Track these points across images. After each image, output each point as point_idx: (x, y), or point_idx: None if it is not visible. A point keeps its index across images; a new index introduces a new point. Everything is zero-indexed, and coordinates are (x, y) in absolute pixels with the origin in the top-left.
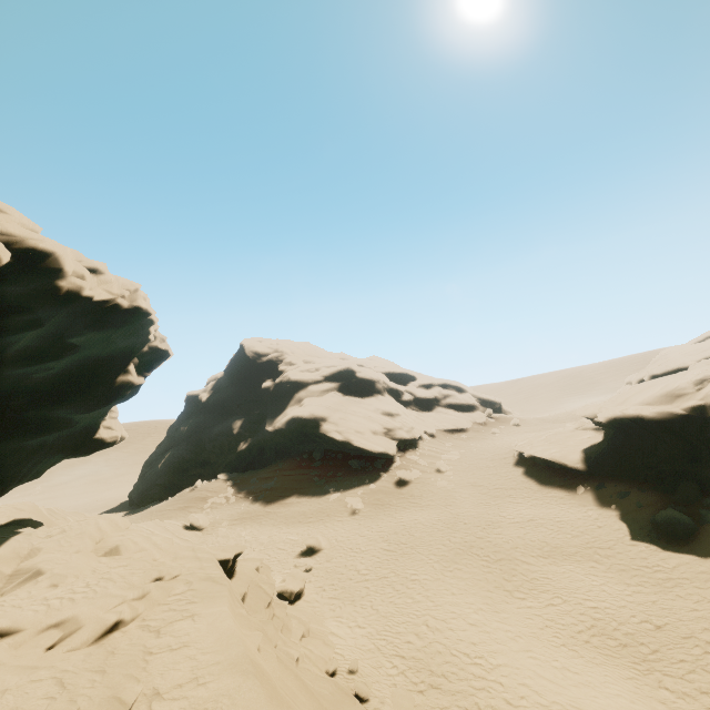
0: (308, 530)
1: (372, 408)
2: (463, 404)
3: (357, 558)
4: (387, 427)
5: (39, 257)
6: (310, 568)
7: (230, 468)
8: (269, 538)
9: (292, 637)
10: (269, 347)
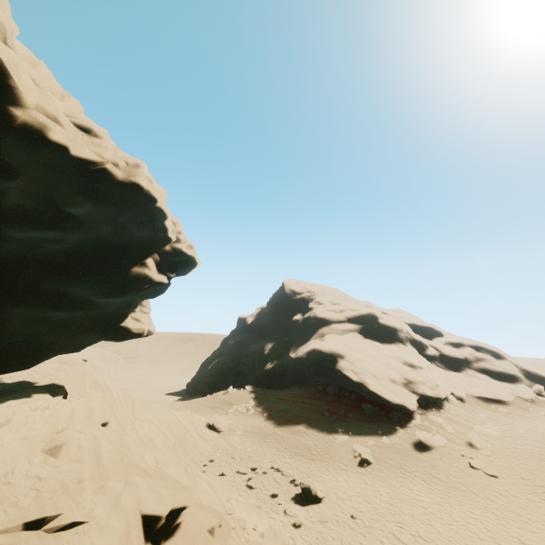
0: (309, 469)
1: (392, 355)
2: (501, 372)
3: (357, 534)
4: (407, 378)
5: None
6: (299, 523)
7: (257, 382)
8: (269, 463)
9: None
10: (303, 288)
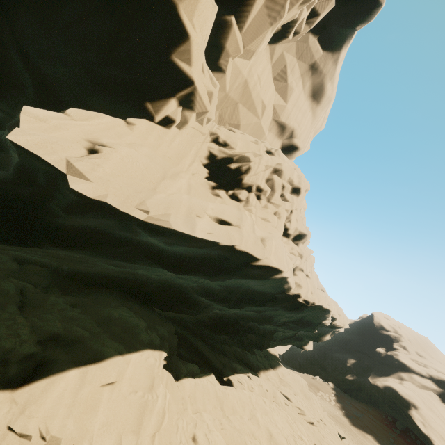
0: None
1: None
2: None
3: None
4: None
5: (333, 319)
6: None
7: (336, 382)
8: (347, 444)
9: None
10: (391, 326)
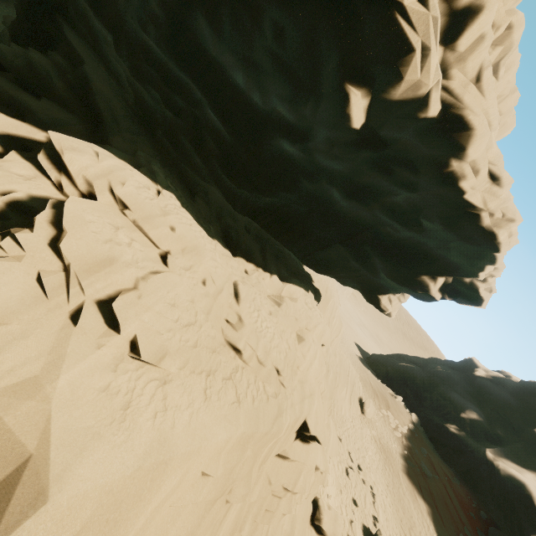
0: (395, 535)
1: None
2: None
3: None
4: None
5: (458, 127)
6: None
7: (425, 422)
8: (372, 481)
9: (273, 526)
10: None
